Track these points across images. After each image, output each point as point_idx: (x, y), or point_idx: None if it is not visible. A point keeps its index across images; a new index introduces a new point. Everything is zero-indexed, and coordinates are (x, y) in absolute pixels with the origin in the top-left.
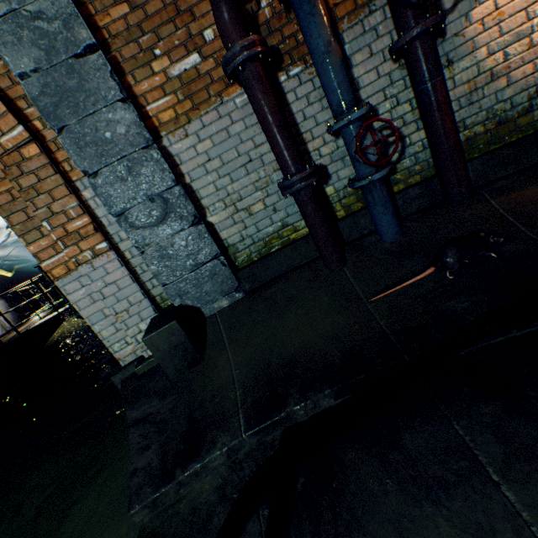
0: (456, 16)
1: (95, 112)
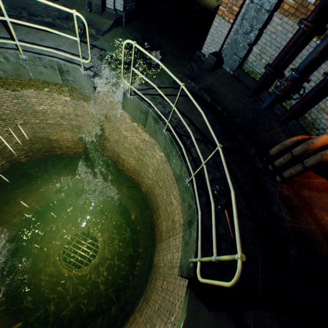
0: None
1: None
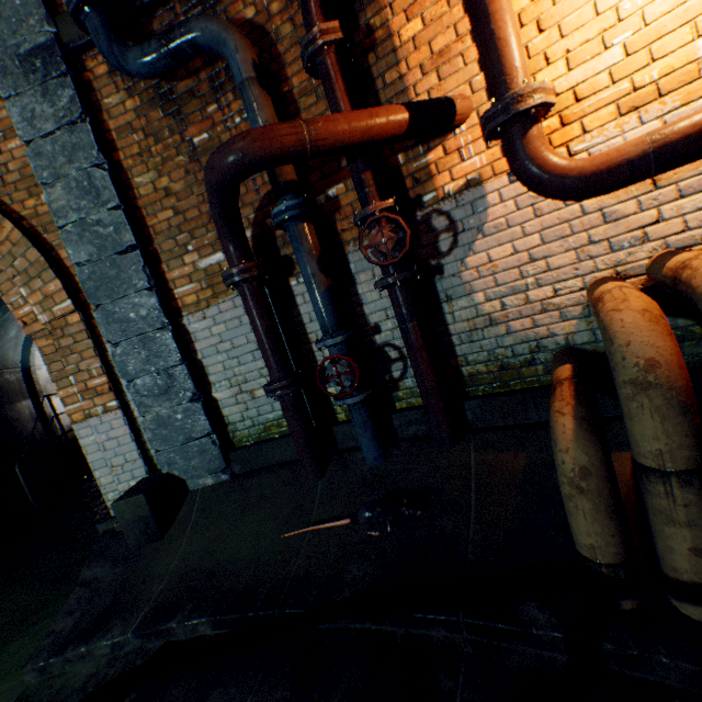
0: (452, 259)
1: (126, 296)
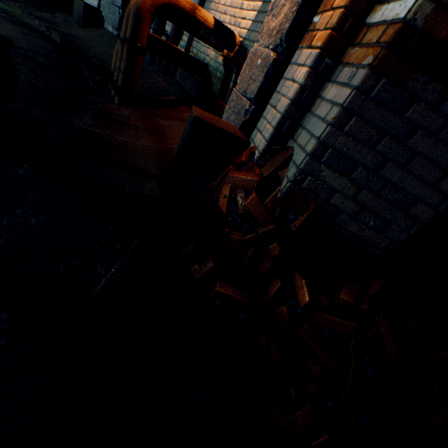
0: None
1: None
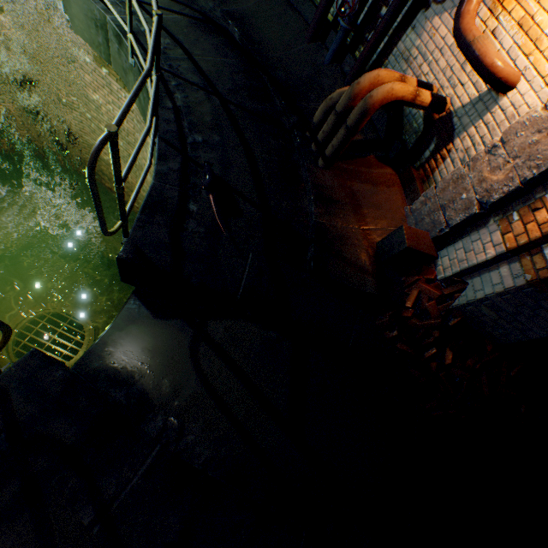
0: (434, 9)
1: None
